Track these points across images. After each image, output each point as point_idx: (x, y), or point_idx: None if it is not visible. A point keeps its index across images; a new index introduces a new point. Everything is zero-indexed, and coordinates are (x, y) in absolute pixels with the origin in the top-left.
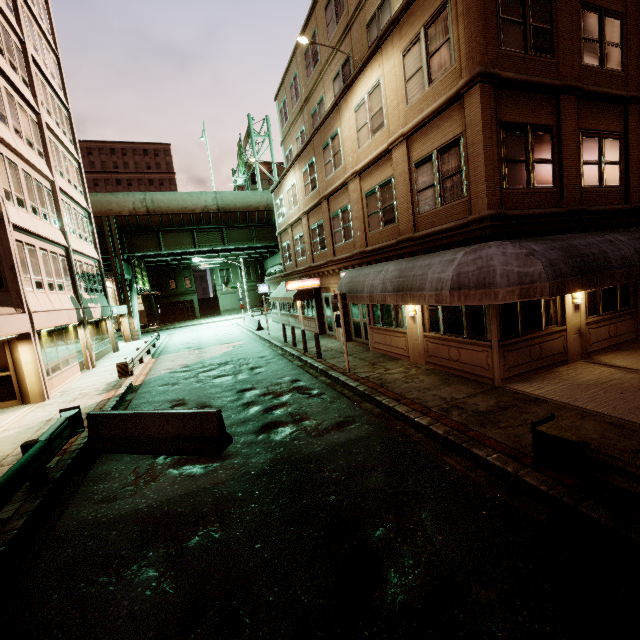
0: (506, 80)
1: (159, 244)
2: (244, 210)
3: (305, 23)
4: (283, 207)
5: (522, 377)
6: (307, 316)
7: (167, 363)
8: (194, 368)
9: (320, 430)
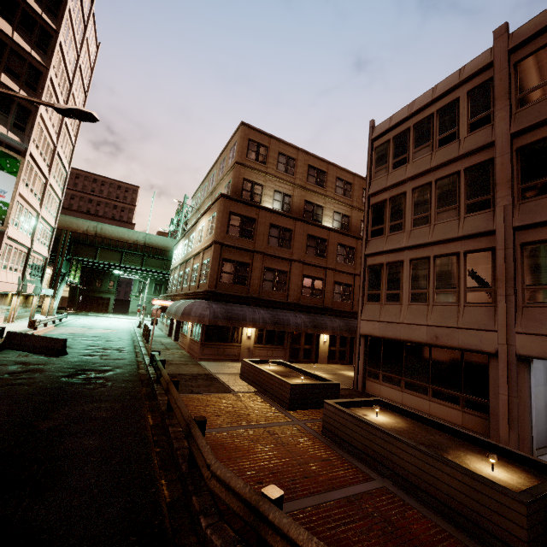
0: (226, 245)
1: (96, 255)
2: (162, 248)
3: (205, 177)
4: (175, 256)
5: (211, 361)
6: (167, 324)
7: (62, 330)
8: (76, 335)
9: (107, 359)
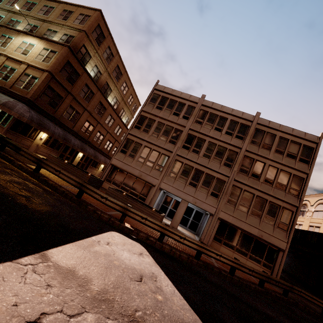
0: (56, 79)
1: None
2: None
3: None
4: None
5: None
6: None
7: None
8: None
9: None
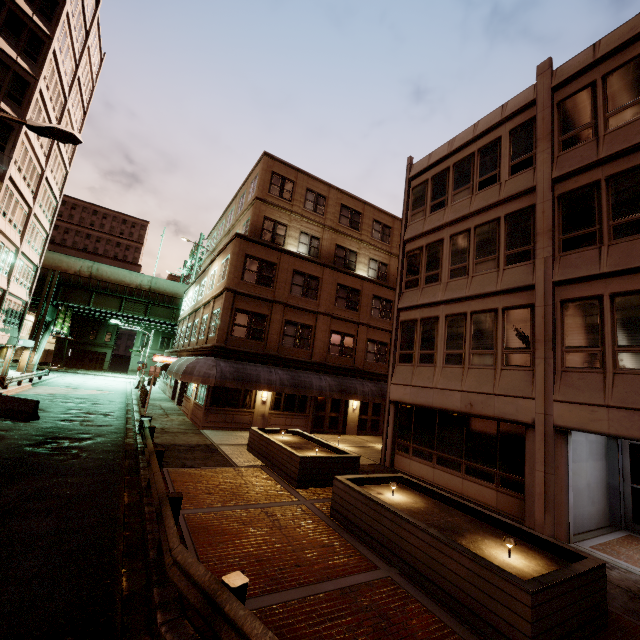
0: (240, 293)
1: (89, 301)
2: (171, 295)
3: (223, 214)
4: (185, 305)
5: (217, 429)
6: (171, 385)
7: (40, 390)
8: (56, 396)
9: (89, 425)
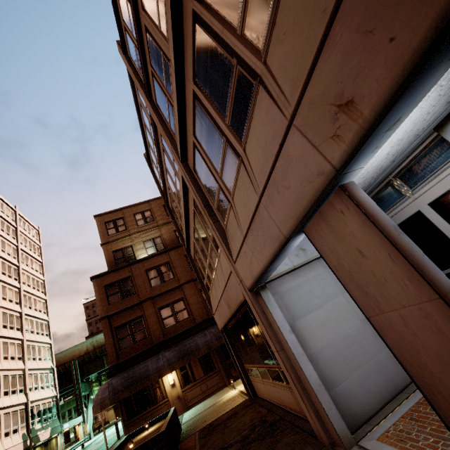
0: (112, 315)
1: (103, 363)
2: None
3: None
4: None
5: None
6: None
7: None
8: None
9: None
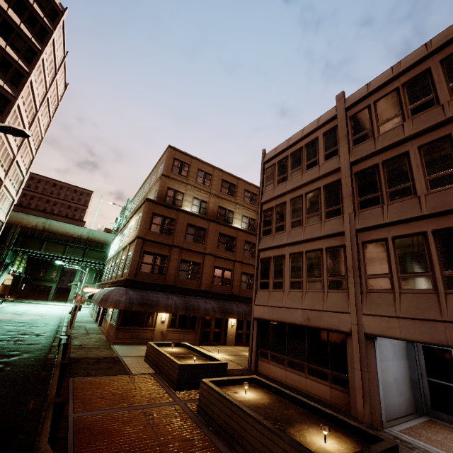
0: (148, 240)
1: (41, 247)
2: (103, 242)
3: (142, 185)
4: (112, 249)
5: (125, 344)
6: (96, 310)
7: None
8: (2, 321)
9: (21, 344)
